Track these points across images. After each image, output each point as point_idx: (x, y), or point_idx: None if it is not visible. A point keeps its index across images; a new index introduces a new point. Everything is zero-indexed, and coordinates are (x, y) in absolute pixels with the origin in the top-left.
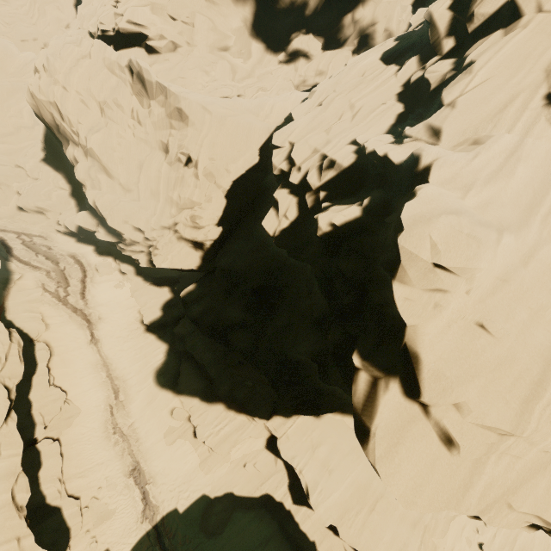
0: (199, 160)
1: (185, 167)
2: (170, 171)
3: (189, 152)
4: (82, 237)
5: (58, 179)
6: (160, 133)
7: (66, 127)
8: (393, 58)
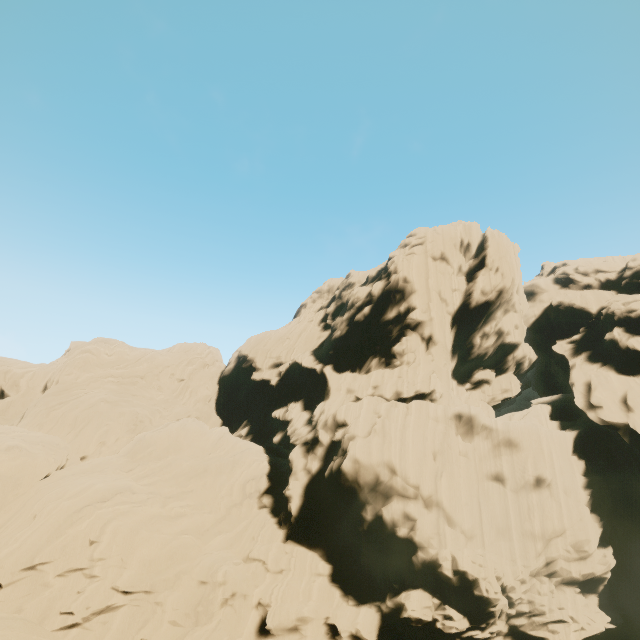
0: (556, 476)
1: (537, 488)
2: (517, 498)
3: (541, 471)
4: None
5: (316, 560)
6: (486, 462)
7: (400, 481)
8: (627, 372)
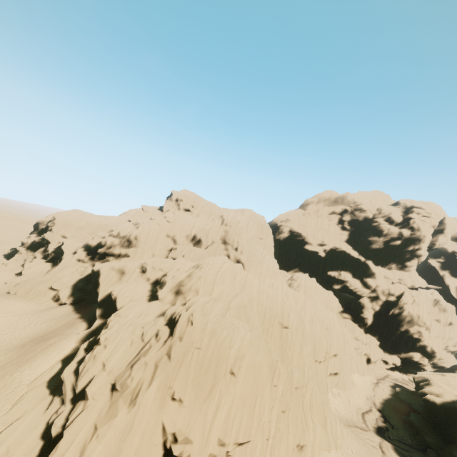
0: (456, 322)
1: (449, 325)
2: (443, 327)
3: (452, 320)
4: (400, 367)
5: (376, 340)
6: (435, 315)
7: (420, 321)
8: None
